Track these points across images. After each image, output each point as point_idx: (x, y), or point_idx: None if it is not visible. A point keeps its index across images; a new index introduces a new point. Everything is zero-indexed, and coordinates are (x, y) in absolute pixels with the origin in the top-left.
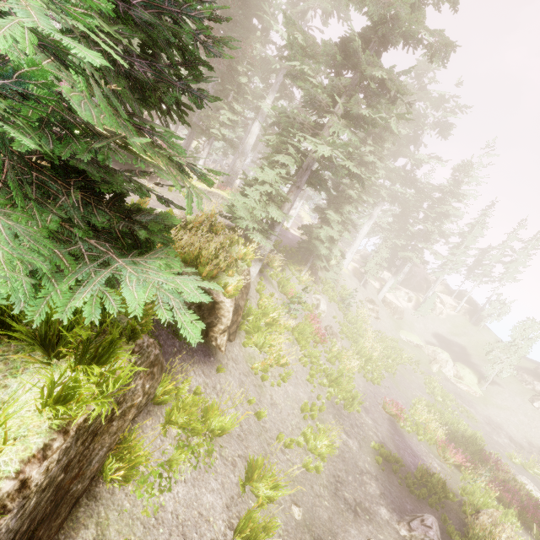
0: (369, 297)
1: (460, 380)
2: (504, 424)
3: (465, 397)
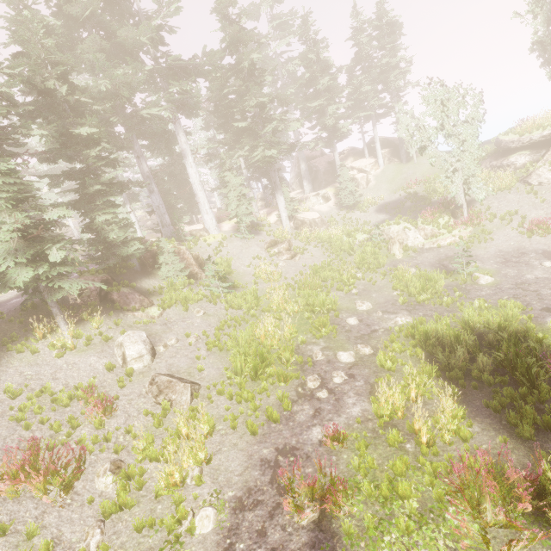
0: (266, 242)
1: (434, 237)
2: (523, 243)
3: (455, 254)
